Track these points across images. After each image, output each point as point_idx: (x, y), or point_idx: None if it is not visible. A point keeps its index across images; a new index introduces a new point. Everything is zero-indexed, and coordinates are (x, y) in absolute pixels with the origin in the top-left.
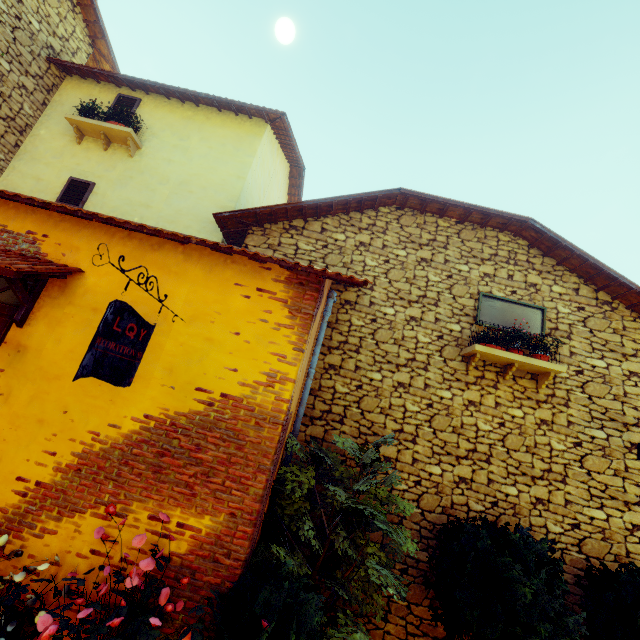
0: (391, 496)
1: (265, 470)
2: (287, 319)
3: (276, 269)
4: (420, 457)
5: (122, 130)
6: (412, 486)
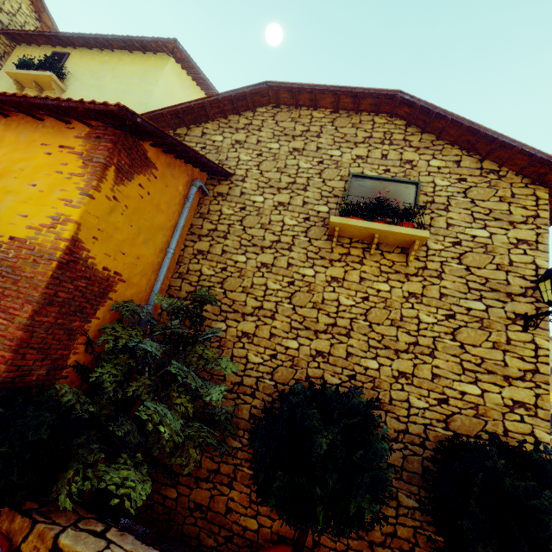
0: (221, 357)
1: (33, 301)
2: (80, 169)
3: (79, 128)
4: (278, 332)
5: (45, 75)
6: (267, 359)
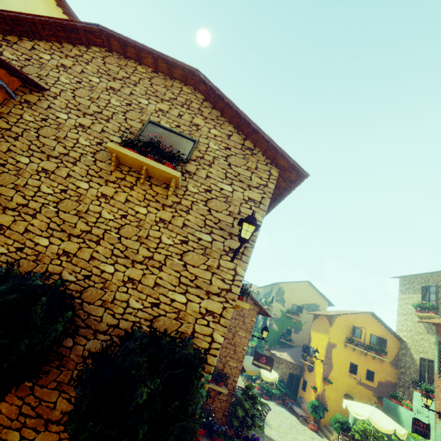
0: None
1: None
2: None
3: None
4: (33, 229)
5: None
6: (13, 251)
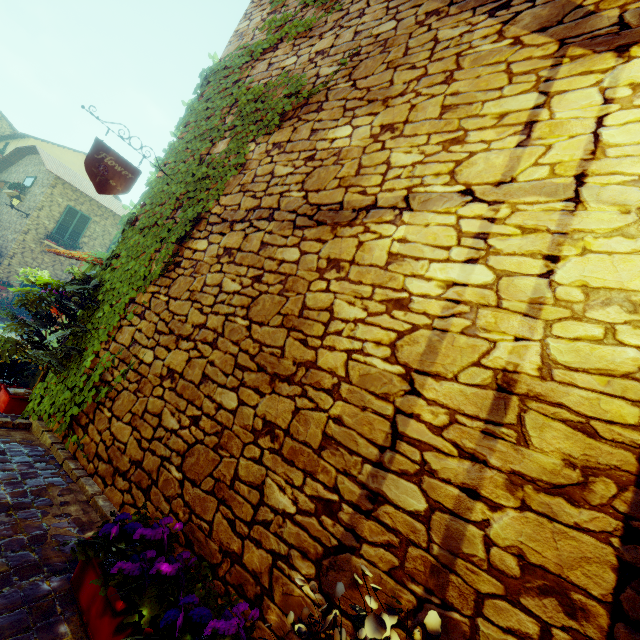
0: None
1: None
2: None
3: None
4: None
5: None
6: None
